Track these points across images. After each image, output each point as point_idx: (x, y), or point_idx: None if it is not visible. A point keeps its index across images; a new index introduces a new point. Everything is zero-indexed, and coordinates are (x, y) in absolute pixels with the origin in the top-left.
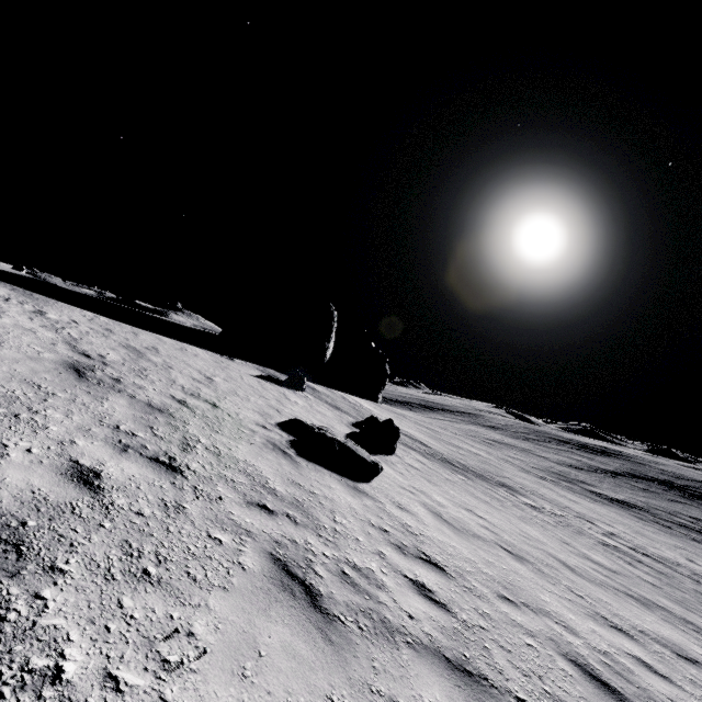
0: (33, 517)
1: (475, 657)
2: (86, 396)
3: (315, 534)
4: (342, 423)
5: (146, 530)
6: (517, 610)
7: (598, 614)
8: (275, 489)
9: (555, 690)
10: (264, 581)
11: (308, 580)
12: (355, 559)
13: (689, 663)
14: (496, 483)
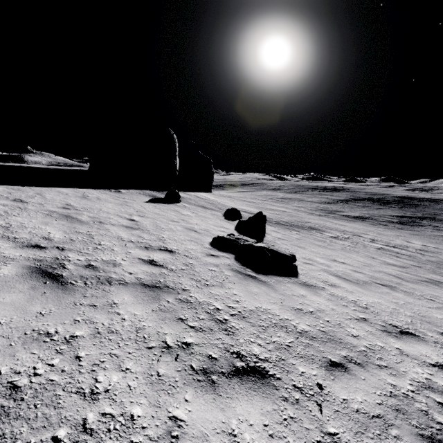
0: None
1: None
2: (98, 315)
3: (378, 368)
4: (222, 221)
5: None
6: None
7: None
8: (305, 330)
9: None
10: None
11: None
12: (414, 376)
13: None
14: (308, 228)
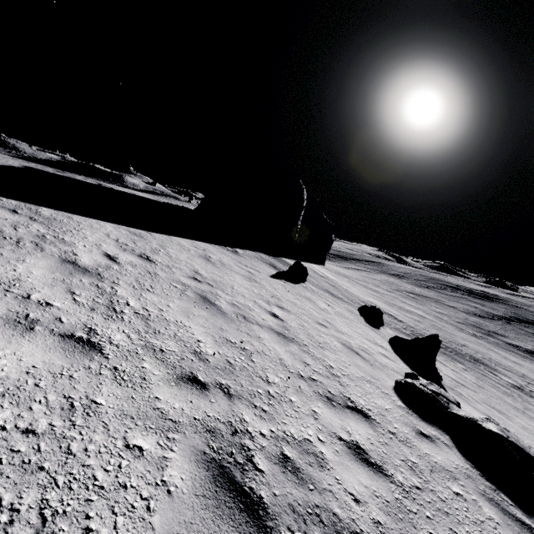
0: None
1: None
2: None
3: None
4: (366, 327)
5: None
6: None
7: None
8: None
9: None
10: None
11: None
12: None
13: None
14: (470, 358)
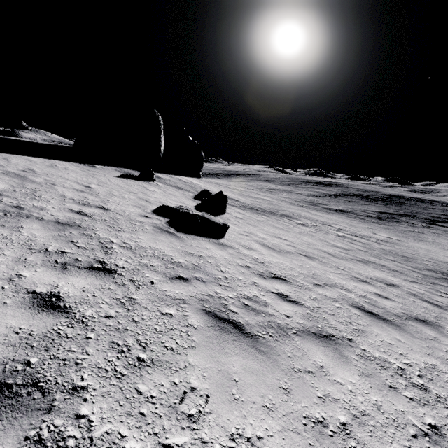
0: (31, 354)
1: (323, 326)
2: (2, 230)
3: (217, 285)
4: (188, 199)
5: (120, 327)
6: (324, 289)
7: (353, 277)
8: (179, 262)
9: (358, 326)
10: (210, 331)
11: (231, 318)
12: (246, 293)
13: (391, 287)
14: (281, 215)
